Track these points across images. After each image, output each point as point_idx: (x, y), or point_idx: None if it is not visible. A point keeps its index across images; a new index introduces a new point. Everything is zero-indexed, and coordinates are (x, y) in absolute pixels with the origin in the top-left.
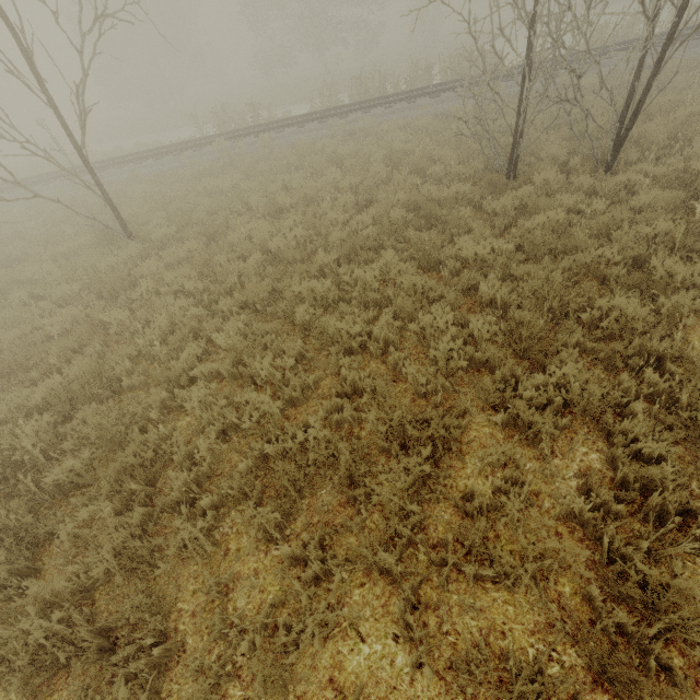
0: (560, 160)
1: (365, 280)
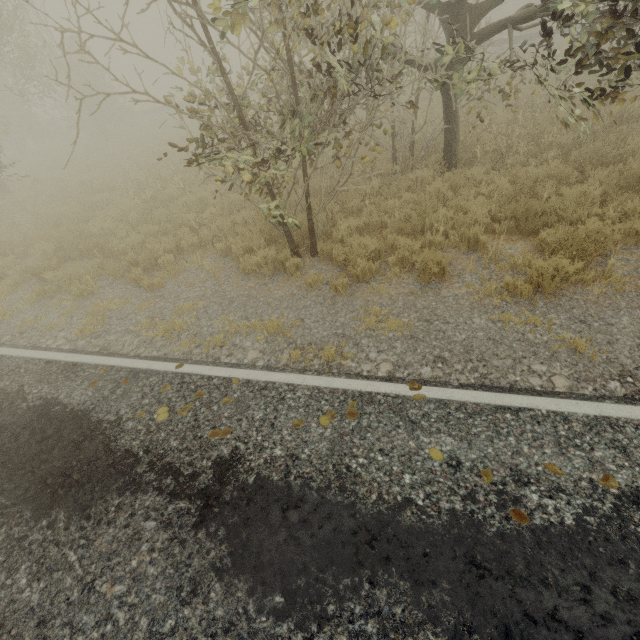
0: None
1: None
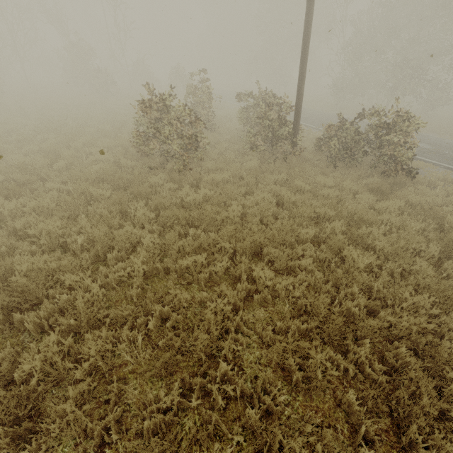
0: None
1: None
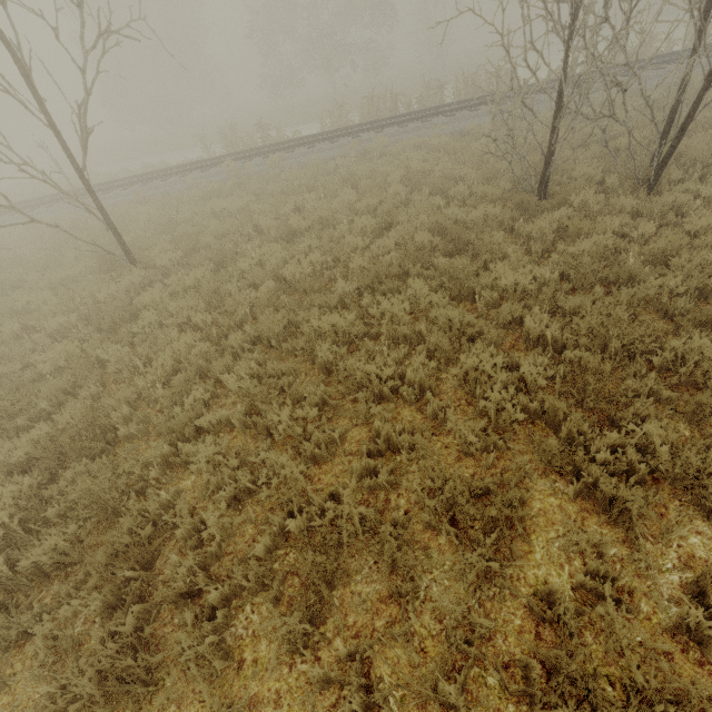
0: (595, 179)
1: (393, 313)
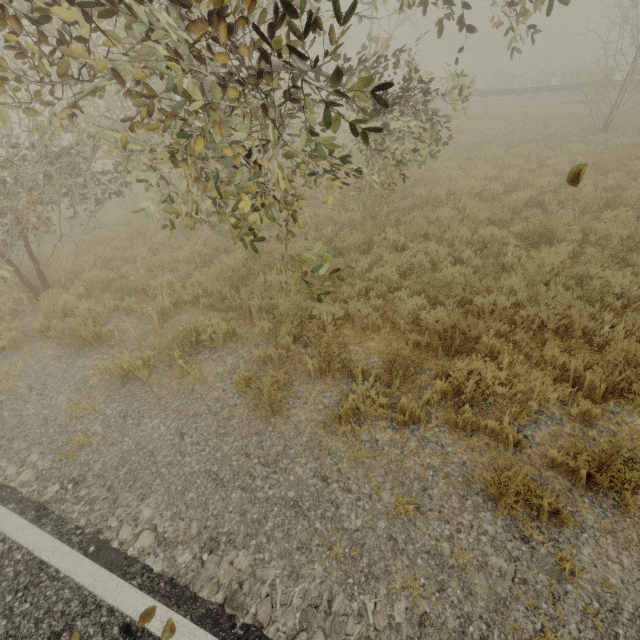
0: (637, 126)
1: (520, 153)
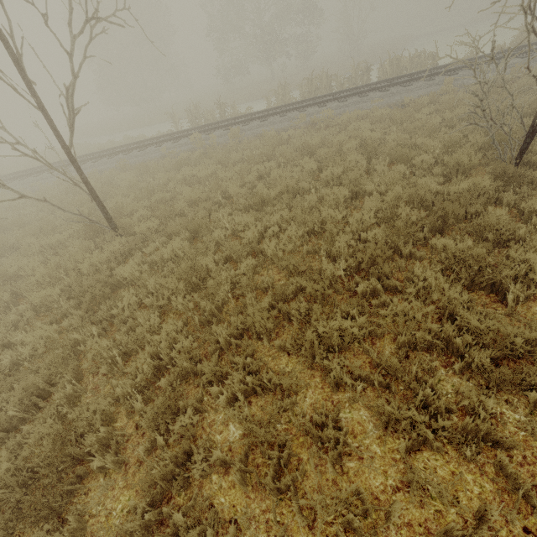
0: None
1: (411, 315)
